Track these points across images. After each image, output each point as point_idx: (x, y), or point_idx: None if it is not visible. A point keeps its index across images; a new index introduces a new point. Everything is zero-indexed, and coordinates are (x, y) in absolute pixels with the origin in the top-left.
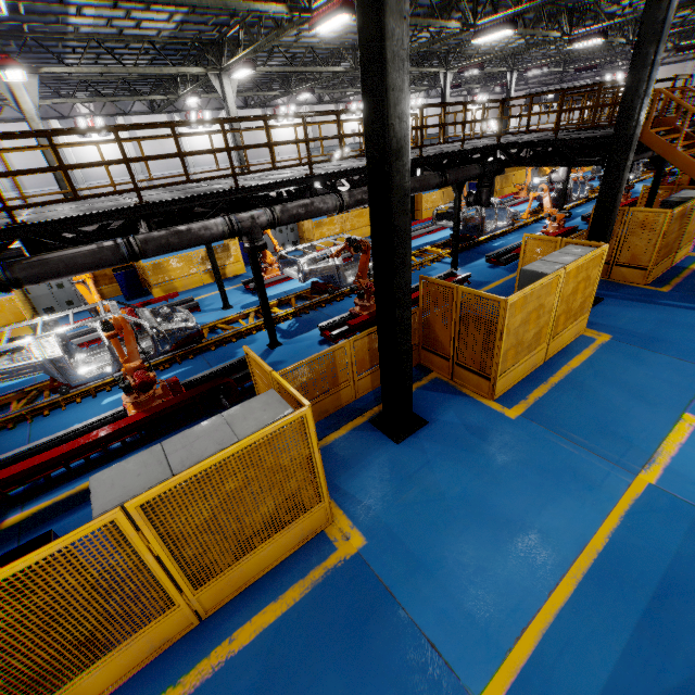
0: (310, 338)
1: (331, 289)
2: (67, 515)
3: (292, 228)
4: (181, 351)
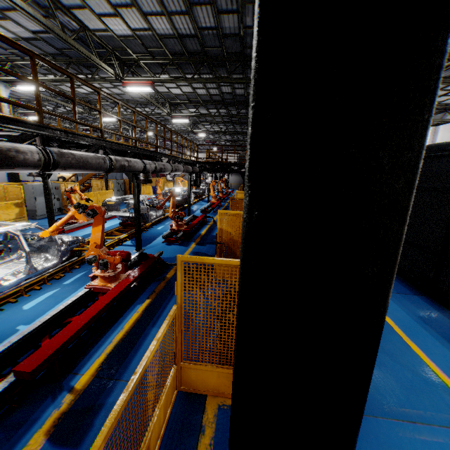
0: (157, 244)
1: (142, 223)
2: (137, 349)
3: (58, 198)
4: (68, 263)
